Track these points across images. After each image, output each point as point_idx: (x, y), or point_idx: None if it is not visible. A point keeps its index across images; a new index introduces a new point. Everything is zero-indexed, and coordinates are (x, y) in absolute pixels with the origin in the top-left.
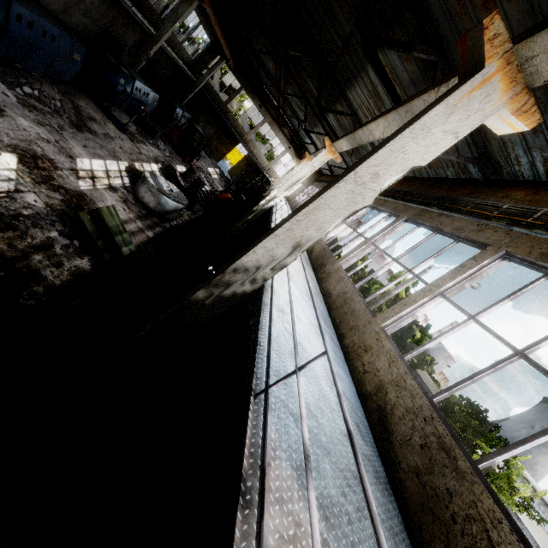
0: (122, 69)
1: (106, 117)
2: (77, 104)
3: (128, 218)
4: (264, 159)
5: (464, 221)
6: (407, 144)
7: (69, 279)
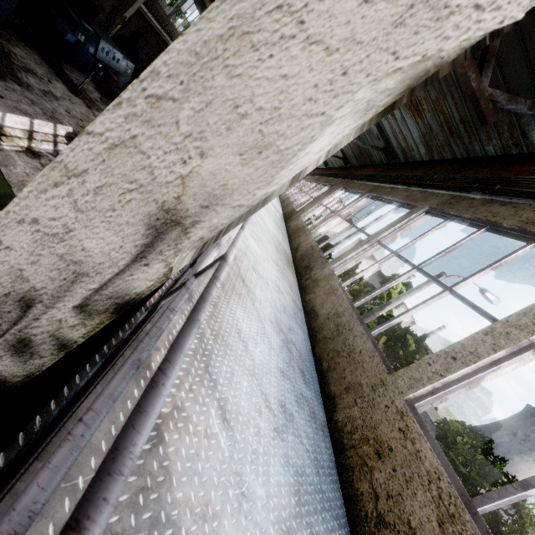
0: (81, 22)
1: (55, 75)
2: (8, 50)
3: None
4: None
5: None
6: None
7: None
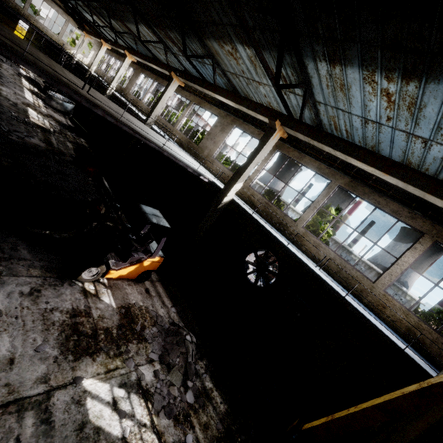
0: None
1: None
2: None
3: (65, 120)
4: (51, 33)
5: (187, 93)
6: (167, 94)
7: (88, 145)
